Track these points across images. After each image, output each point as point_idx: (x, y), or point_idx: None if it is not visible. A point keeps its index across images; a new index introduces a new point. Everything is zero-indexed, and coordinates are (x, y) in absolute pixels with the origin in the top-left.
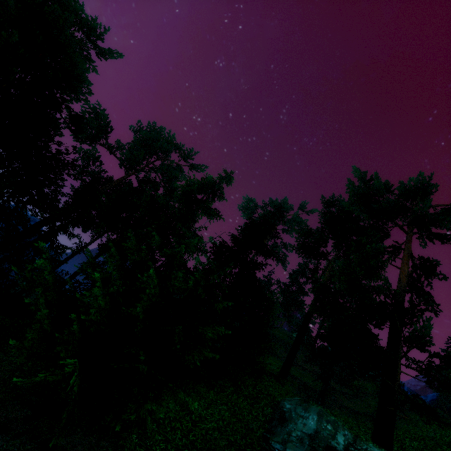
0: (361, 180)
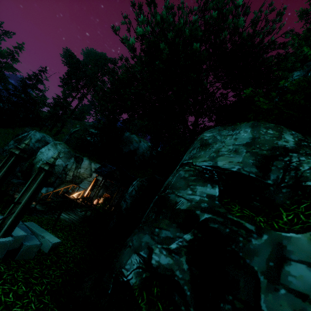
0: (69, 58)
